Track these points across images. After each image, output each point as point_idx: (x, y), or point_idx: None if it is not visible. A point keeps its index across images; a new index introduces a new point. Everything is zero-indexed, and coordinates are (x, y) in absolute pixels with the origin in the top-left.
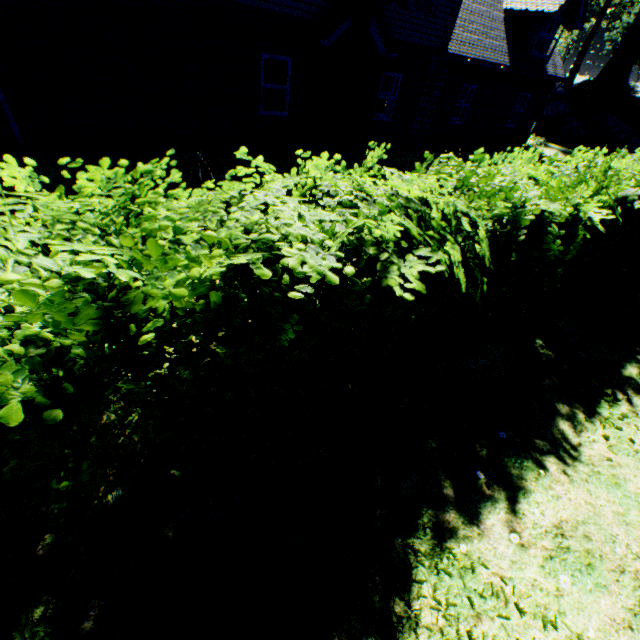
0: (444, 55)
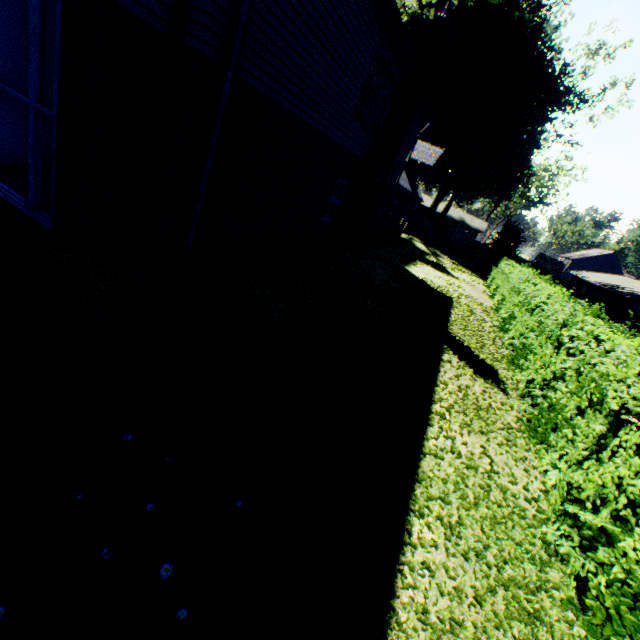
0: (396, 185)
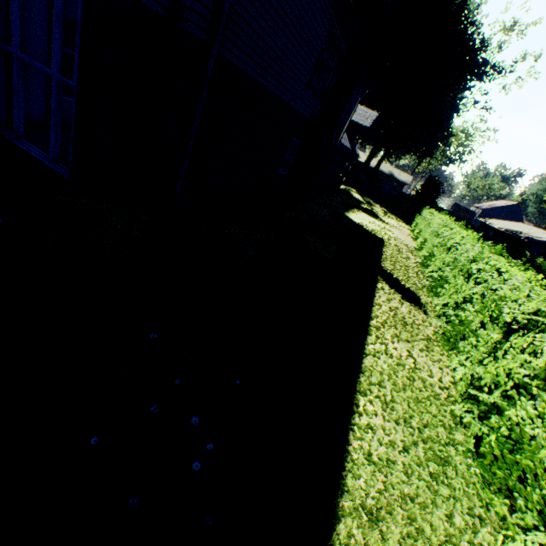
0: (339, 143)
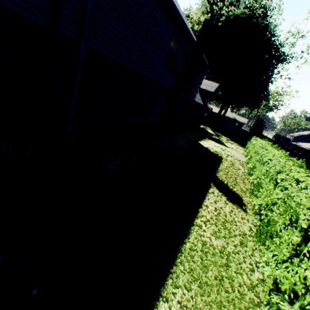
0: (193, 101)
